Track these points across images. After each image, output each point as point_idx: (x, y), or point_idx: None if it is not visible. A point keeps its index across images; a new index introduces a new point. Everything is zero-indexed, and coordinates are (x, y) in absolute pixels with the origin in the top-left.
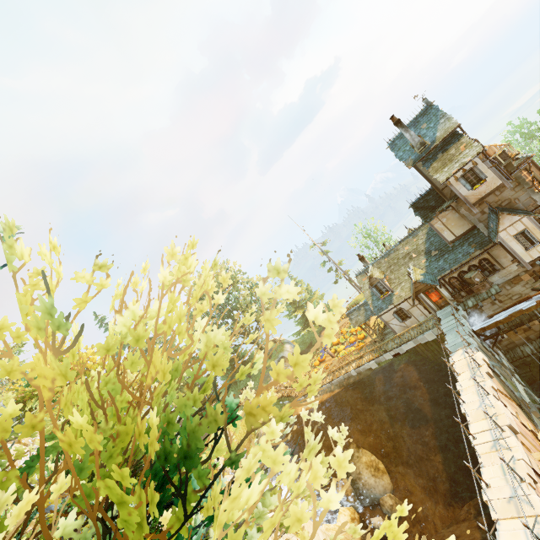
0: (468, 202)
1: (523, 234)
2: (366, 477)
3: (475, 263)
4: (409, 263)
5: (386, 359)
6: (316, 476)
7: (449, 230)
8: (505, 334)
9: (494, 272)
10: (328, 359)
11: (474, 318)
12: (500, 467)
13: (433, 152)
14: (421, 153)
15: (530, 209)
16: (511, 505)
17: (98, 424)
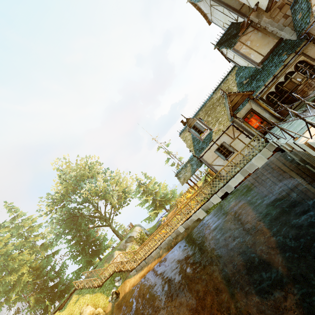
0: None
1: None
2: None
3: (291, 70)
4: (223, 101)
5: (213, 203)
6: None
7: (255, 52)
8: None
9: None
10: None
11: None
12: None
13: None
14: None
15: None
16: None
17: None
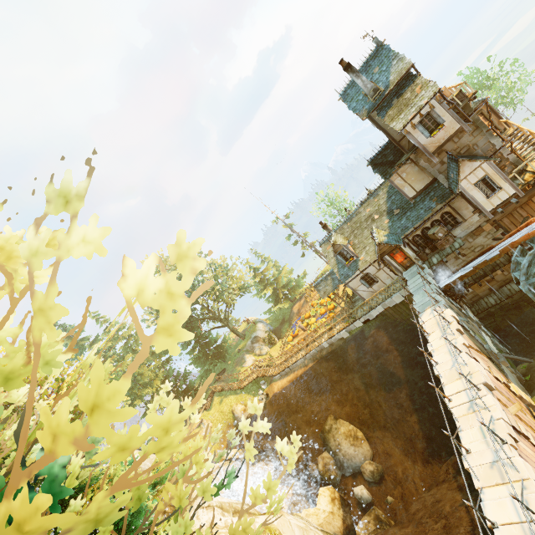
0: (427, 151)
1: (484, 181)
2: (346, 448)
3: (437, 218)
4: (372, 225)
5: (356, 326)
6: None
7: (409, 186)
8: (470, 288)
9: (456, 225)
10: (301, 333)
11: (439, 275)
12: (479, 429)
13: (387, 99)
14: (375, 101)
15: (489, 155)
16: (494, 471)
17: None
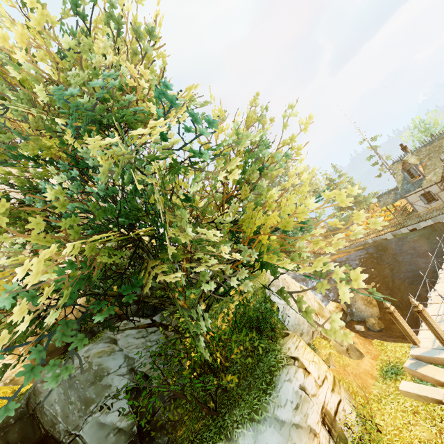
0: None
1: None
2: (359, 304)
3: None
4: None
5: (402, 232)
6: (291, 176)
7: None
8: None
9: None
10: None
11: None
12: None
13: None
14: None
15: None
16: None
17: (225, 157)
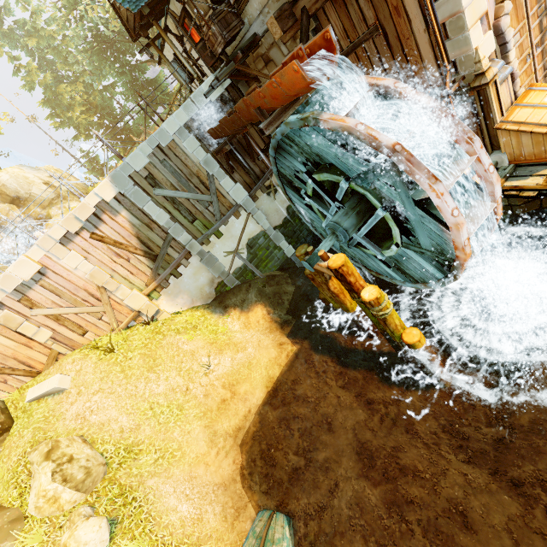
0: None
1: None
2: None
3: None
4: None
5: None
6: None
7: None
8: None
9: None
10: None
11: None
12: None
13: None
14: None
15: None
16: None
17: None
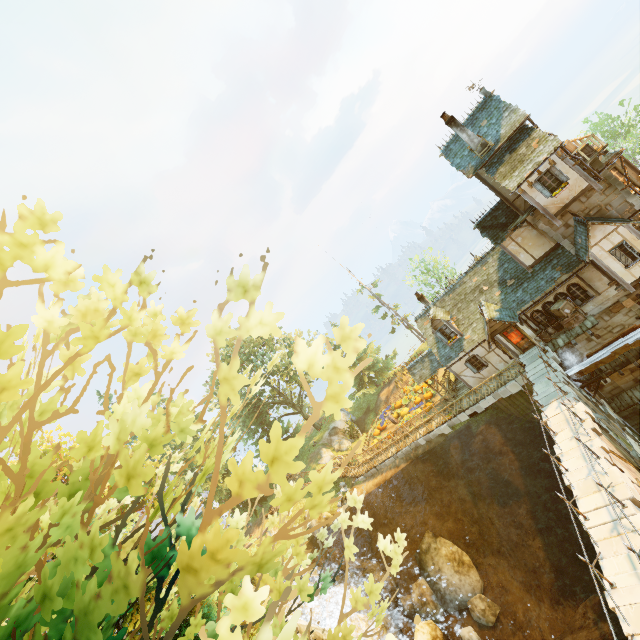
0: (548, 212)
1: (621, 247)
2: (448, 575)
3: (562, 291)
4: (480, 298)
5: (460, 420)
6: None
7: (526, 252)
8: (608, 377)
9: (587, 299)
10: (390, 425)
11: (567, 360)
12: (627, 557)
13: (498, 154)
14: (483, 157)
15: (626, 216)
16: None
17: None
